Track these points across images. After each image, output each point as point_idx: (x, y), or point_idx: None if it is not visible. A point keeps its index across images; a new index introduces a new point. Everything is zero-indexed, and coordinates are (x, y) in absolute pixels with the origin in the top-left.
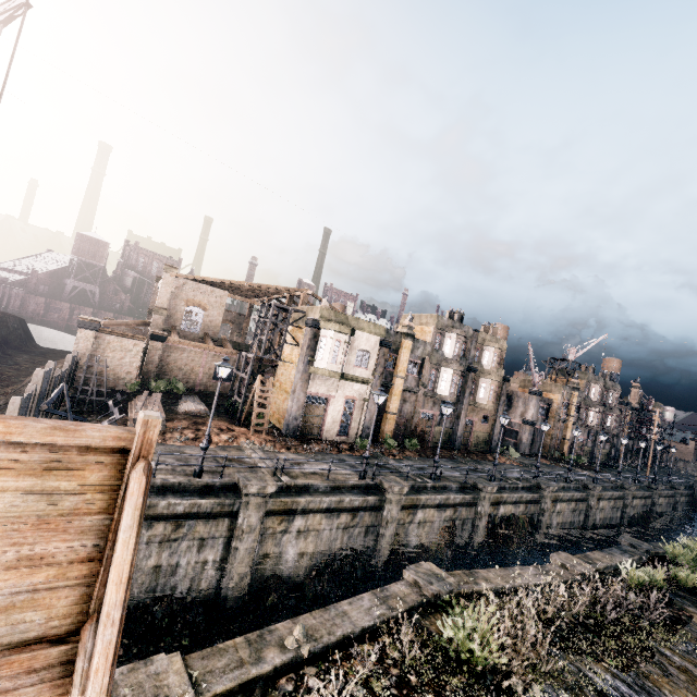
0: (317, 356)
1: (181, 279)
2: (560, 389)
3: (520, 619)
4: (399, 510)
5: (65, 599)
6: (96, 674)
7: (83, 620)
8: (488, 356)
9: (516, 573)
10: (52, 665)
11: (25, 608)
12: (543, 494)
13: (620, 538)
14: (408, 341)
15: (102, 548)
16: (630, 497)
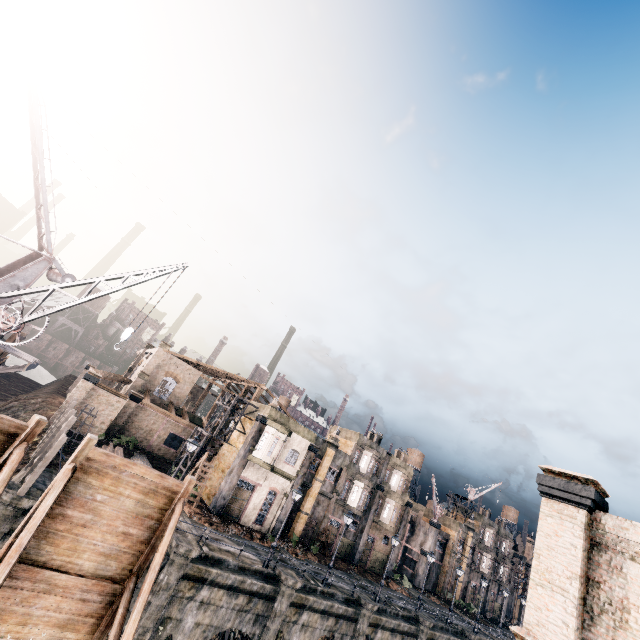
0: (257, 447)
1: (170, 354)
2: (457, 526)
3: None
4: (288, 605)
5: (127, 560)
6: (144, 592)
7: (128, 574)
8: (396, 479)
9: None
10: (108, 595)
11: (113, 558)
12: (420, 628)
13: None
14: (332, 450)
15: (150, 538)
16: None
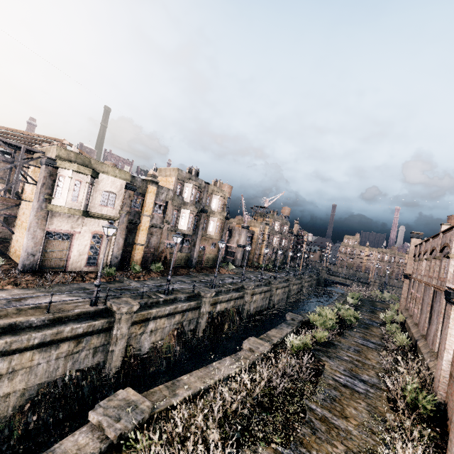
0: (55, 194)
1: None
2: (259, 224)
3: (205, 430)
4: (129, 326)
5: None
6: None
7: None
8: (215, 202)
9: (215, 369)
10: None
11: None
12: (246, 292)
13: (286, 315)
14: (153, 187)
15: None
16: (292, 285)
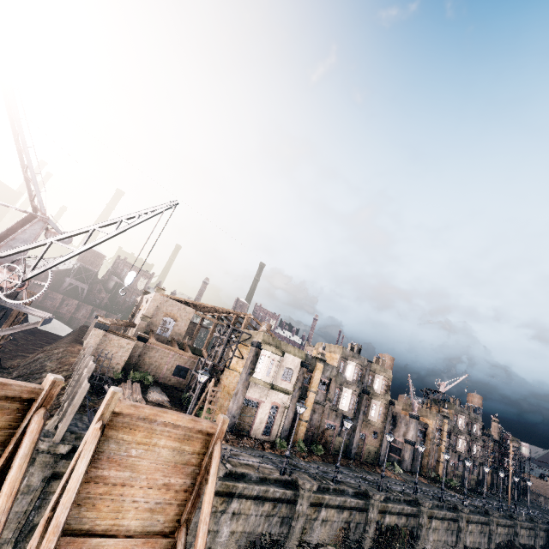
0: (256, 369)
1: (165, 297)
2: (434, 415)
3: None
4: (308, 505)
5: (174, 511)
6: (199, 548)
7: (177, 526)
8: (378, 382)
9: None
10: None
11: (159, 512)
12: (421, 509)
13: None
14: (321, 364)
15: (193, 485)
16: (494, 523)
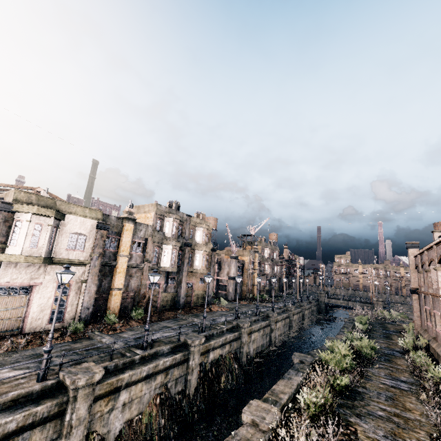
0: (10, 242)
1: None
2: (248, 253)
3: None
4: (90, 404)
5: None
6: None
7: None
8: (199, 234)
9: None
10: None
11: None
12: (242, 331)
13: (293, 358)
14: (130, 224)
15: None
16: (292, 315)
